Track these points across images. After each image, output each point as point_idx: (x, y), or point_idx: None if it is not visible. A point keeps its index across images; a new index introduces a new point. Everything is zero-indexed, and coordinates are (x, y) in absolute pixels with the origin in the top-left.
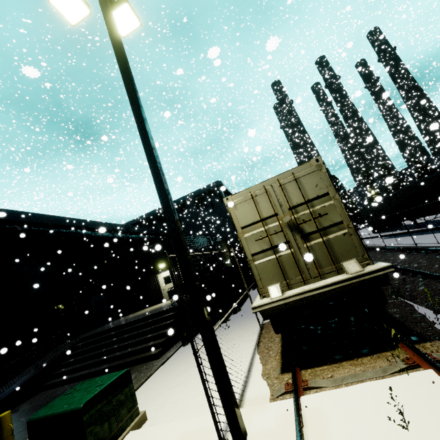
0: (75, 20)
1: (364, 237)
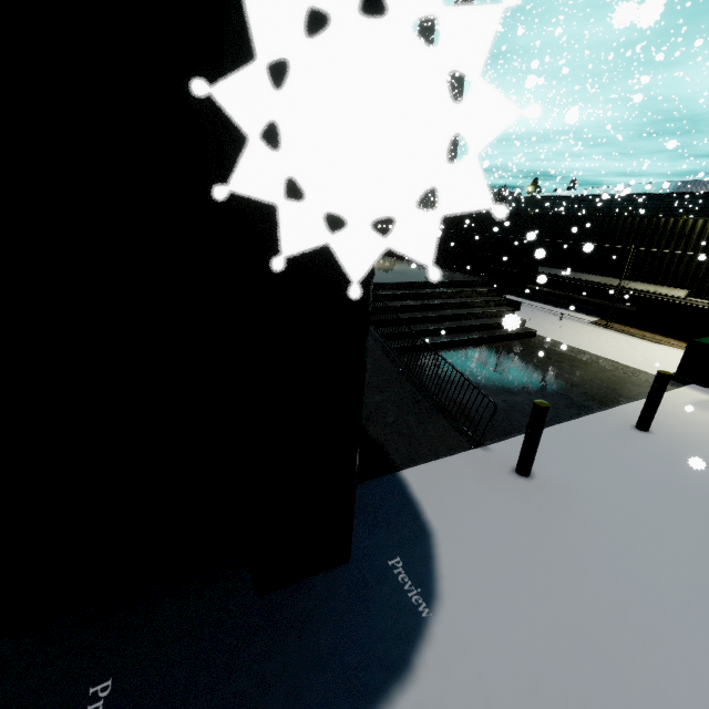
0: None
1: None
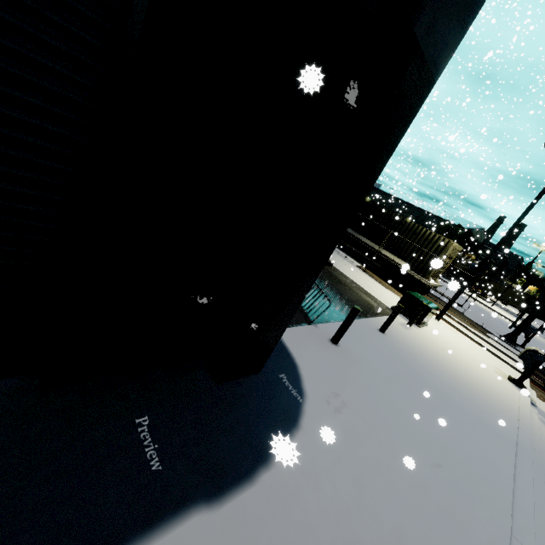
0: None
1: None
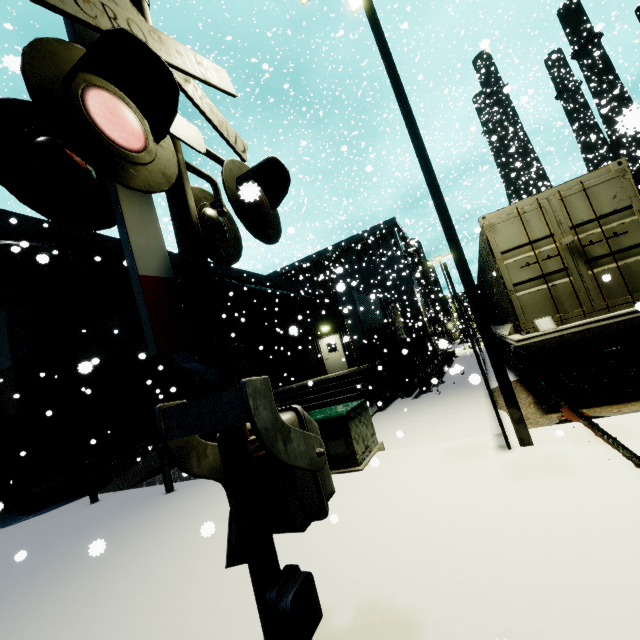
0: None
1: None
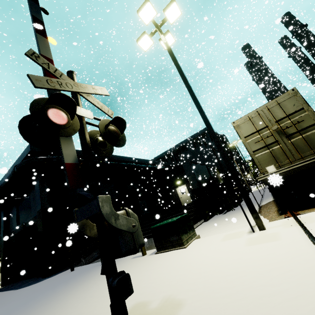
0: (146, 49)
1: None
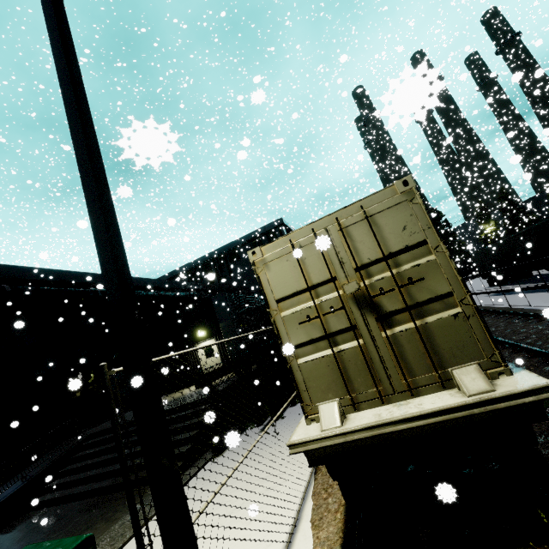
0: None
1: (477, 292)
